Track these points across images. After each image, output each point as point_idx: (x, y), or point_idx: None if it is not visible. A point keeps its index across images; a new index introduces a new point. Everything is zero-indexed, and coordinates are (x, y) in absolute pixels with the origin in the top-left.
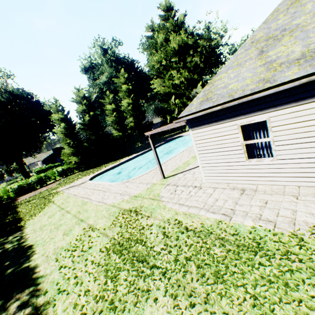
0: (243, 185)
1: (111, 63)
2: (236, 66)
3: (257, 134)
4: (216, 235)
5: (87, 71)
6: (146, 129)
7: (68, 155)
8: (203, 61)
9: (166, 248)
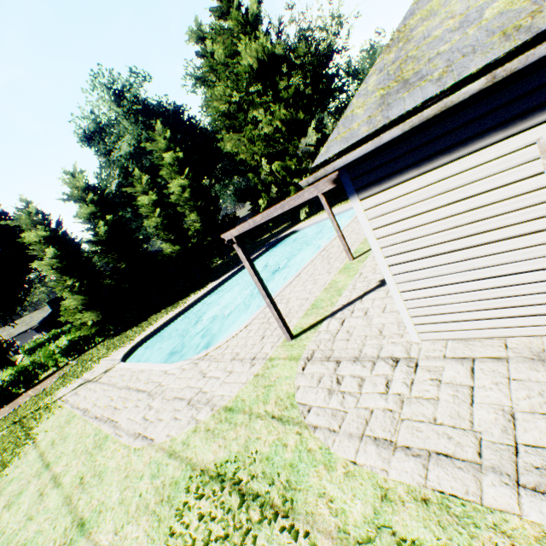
0: None
1: (135, 116)
2: None
3: None
4: None
5: (91, 140)
6: (226, 230)
7: (75, 311)
8: (308, 86)
9: None
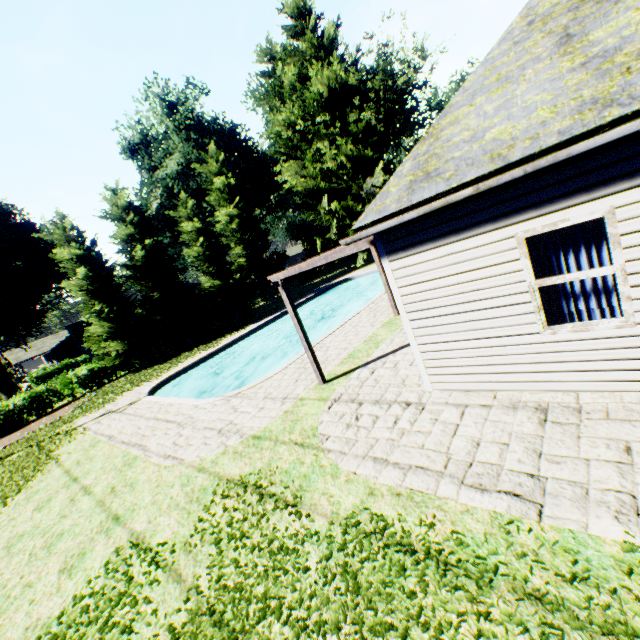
0: (537, 394)
1: (187, 132)
2: (496, 83)
3: (568, 258)
4: (515, 580)
5: (135, 153)
6: (273, 270)
7: (99, 339)
8: (381, 121)
9: (359, 639)
